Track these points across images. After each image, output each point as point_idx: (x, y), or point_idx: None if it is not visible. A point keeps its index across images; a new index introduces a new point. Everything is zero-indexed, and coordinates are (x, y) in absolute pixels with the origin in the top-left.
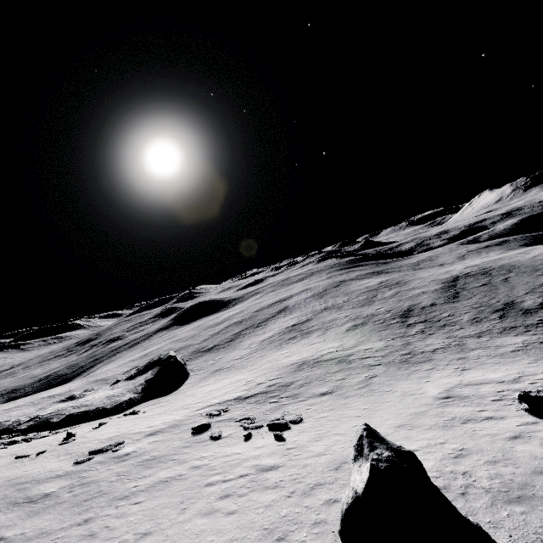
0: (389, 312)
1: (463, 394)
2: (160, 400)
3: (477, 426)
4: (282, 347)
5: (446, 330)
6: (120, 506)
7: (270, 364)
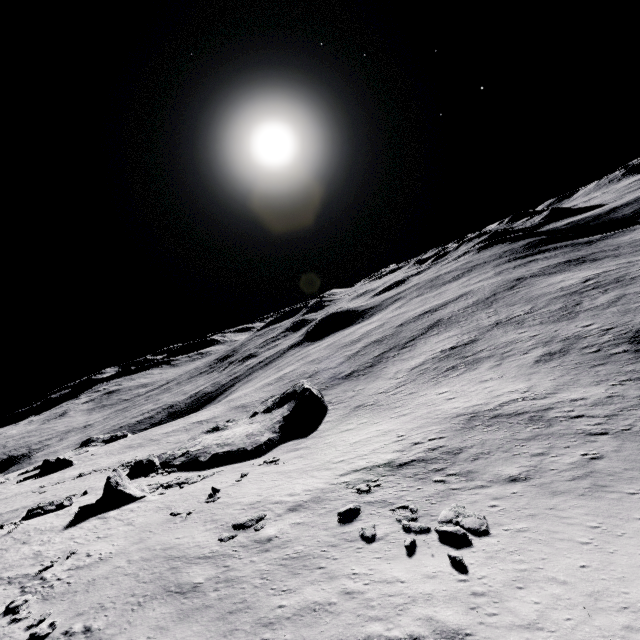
0: (608, 333)
1: None
2: (299, 443)
3: None
4: (440, 382)
5: None
6: None
7: (425, 410)
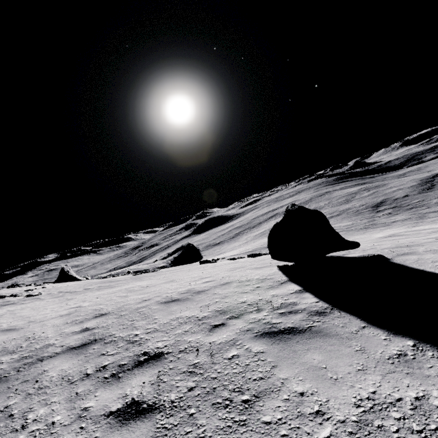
0: (363, 205)
1: (404, 234)
2: None
3: (401, 239)
4: None
5: (412, 210)
6: (156, 276)
7: (258, 242)
